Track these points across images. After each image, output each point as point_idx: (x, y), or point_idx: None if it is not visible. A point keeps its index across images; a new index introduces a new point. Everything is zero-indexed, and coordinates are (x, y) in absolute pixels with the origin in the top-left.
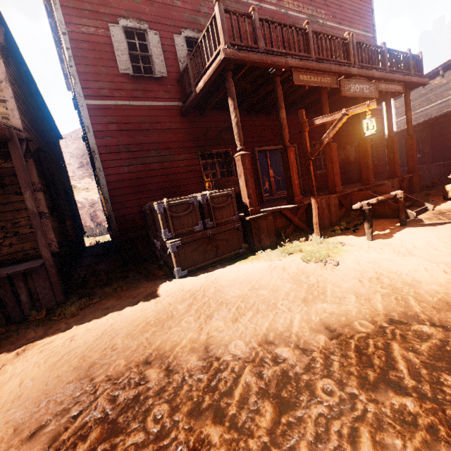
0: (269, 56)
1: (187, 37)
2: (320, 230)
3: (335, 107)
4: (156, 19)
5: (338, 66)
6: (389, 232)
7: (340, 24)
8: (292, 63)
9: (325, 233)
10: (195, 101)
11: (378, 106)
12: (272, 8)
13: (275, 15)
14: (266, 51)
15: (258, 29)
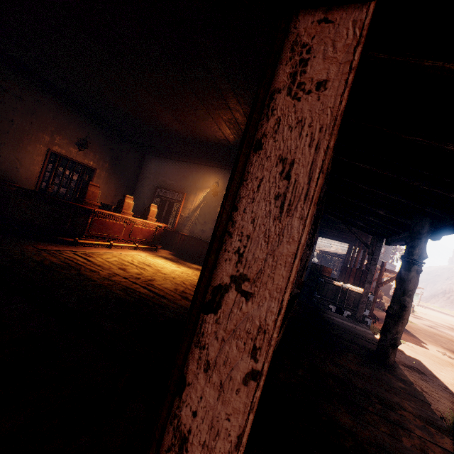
0: None
1: None
2: None
3: (330, 235)
4: None
5: None
6: None
7: None
8: None
9: None
10: None
11: None
12: None
13: None
14: None
15: None
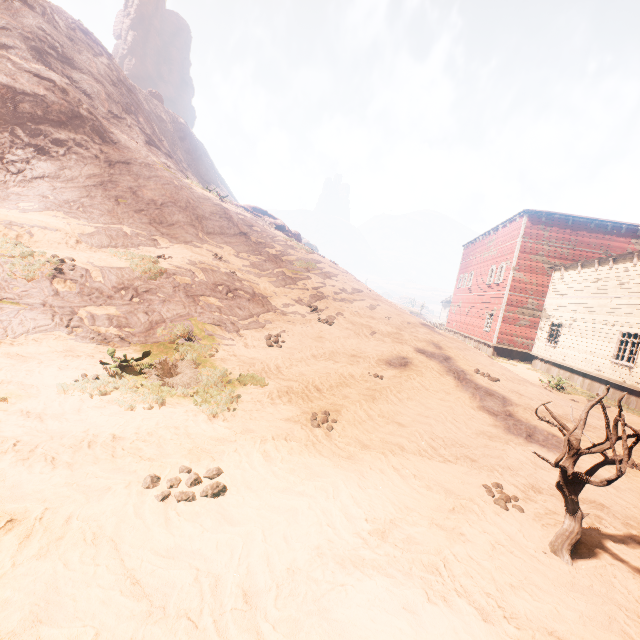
0: None
1: None
2: None
3: None
4: None
5: None
6: None
7: None
8: None
9: None
10: None
11: None
12: None
13: None
14: None
15: None
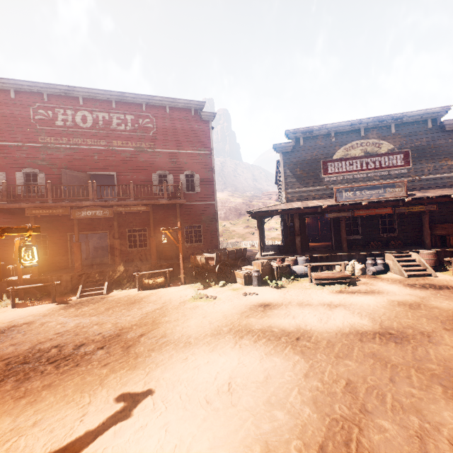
0: (6, 204)
1: (26, 172)
2: (19, 296)
3: None
4: (7, 165)
5: (70, 203)
6: (35, 305)
7: (170, 149)
8: (25, 206)
9: (27, 299)
10: (3, 212)
11: (212, 202)
12: (101, 148)
13: (103, 152)
14: (3, 203)
15: (5, 191)
